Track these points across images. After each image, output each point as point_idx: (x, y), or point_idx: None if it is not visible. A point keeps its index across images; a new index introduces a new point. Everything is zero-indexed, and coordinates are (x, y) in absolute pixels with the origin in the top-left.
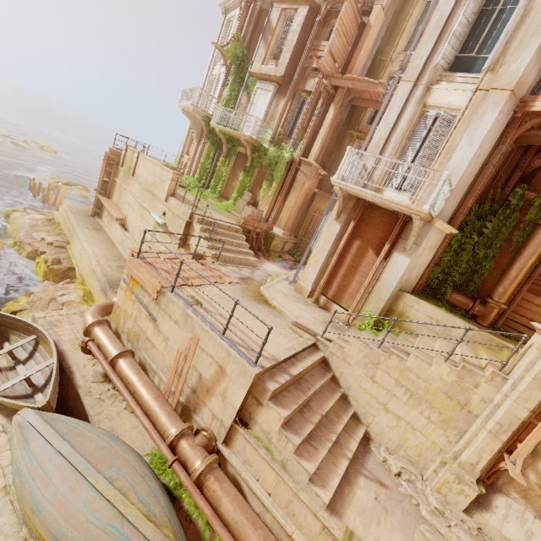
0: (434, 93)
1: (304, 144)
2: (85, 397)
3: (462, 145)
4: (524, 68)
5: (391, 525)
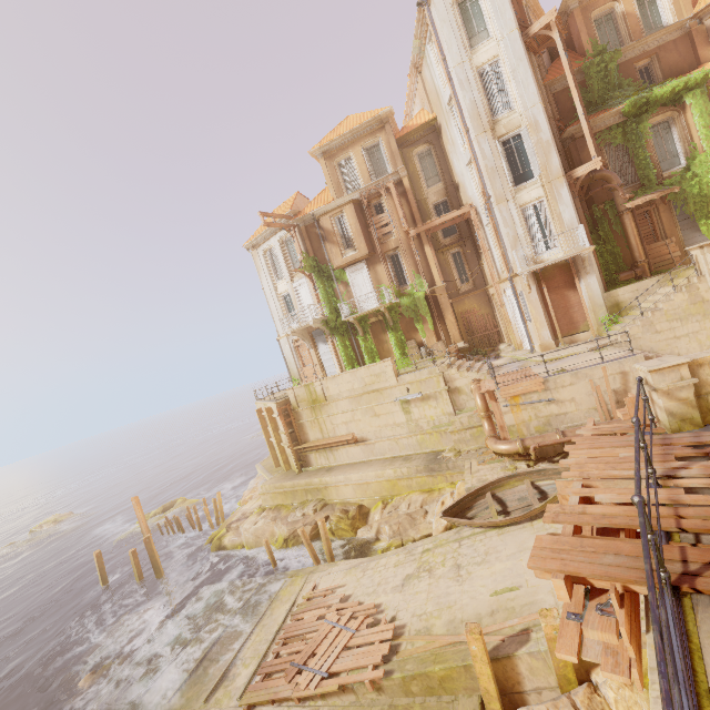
0: (520, 199)
1: (425, 279)
2: None
3: (564, 210)
4: (559, 165)
5: None
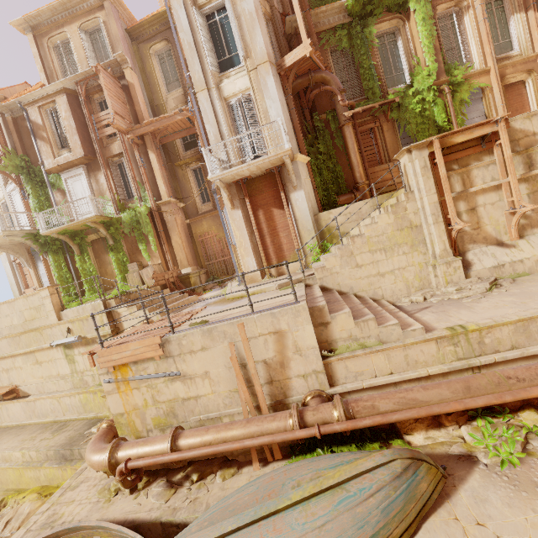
0: (224, 89)
1: (150, 192)
2: (176, 515)
3: (270, 105)
4: (264, 46)
5: (454, 312)
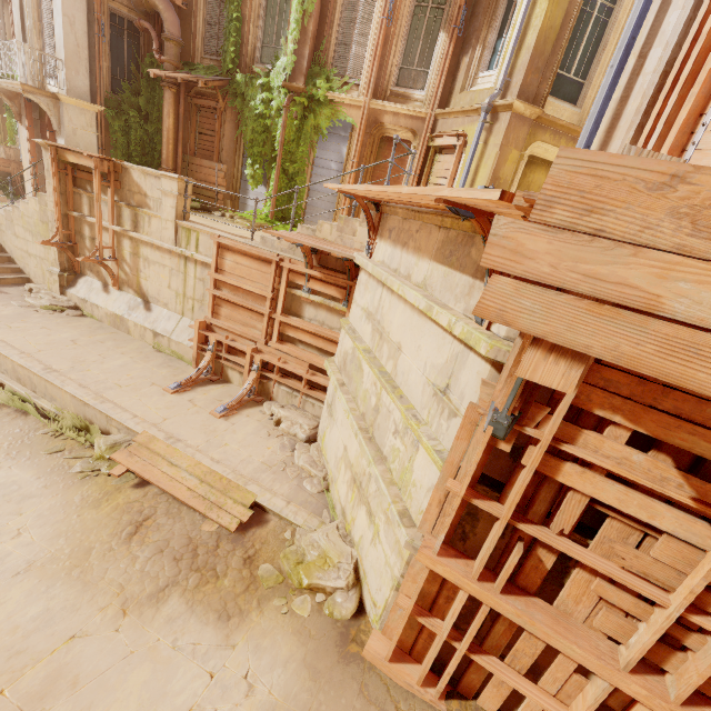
0: None
1: None
2: None
3: (56, 17)
4: None
5: None
